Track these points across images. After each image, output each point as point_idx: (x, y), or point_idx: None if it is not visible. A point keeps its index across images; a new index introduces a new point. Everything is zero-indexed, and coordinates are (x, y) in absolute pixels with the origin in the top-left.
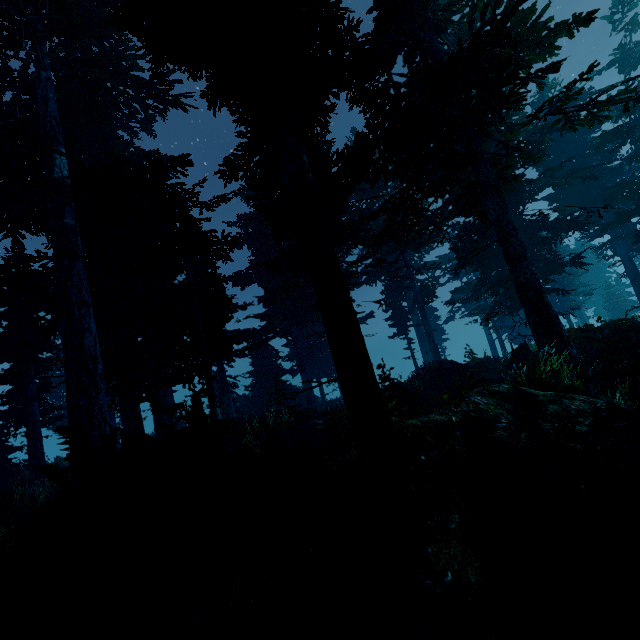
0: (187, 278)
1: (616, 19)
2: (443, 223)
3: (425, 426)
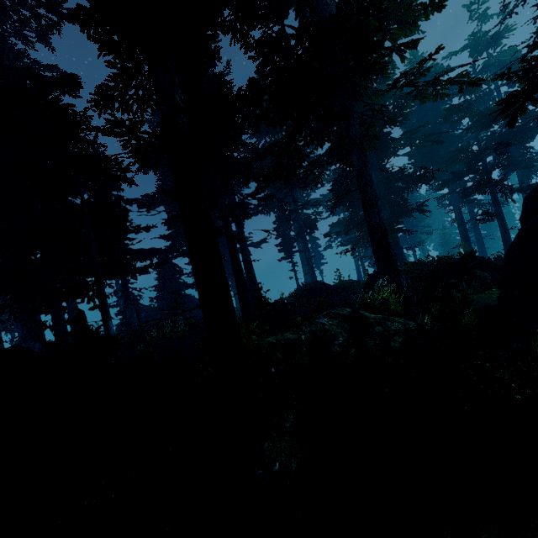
0: (90, 198)
1: (473, 9)
2: (326, 167)
3: (278, 344)
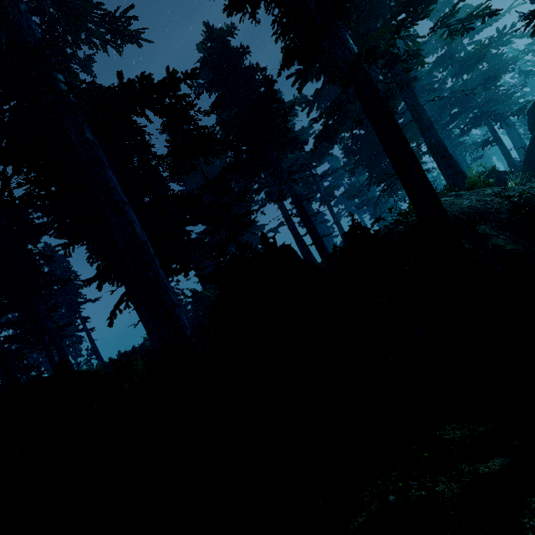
0: None
1: None
2: None
3: None
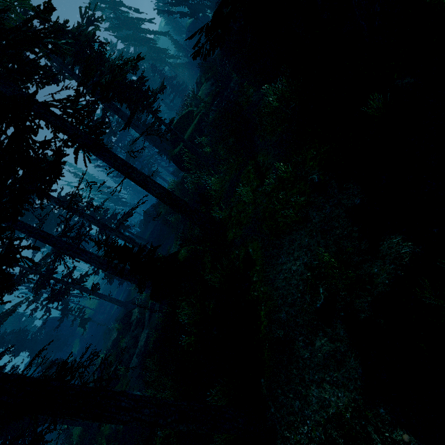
0: None
1: None
2: None
3: None
